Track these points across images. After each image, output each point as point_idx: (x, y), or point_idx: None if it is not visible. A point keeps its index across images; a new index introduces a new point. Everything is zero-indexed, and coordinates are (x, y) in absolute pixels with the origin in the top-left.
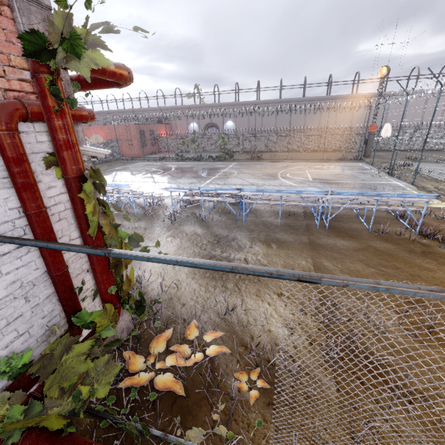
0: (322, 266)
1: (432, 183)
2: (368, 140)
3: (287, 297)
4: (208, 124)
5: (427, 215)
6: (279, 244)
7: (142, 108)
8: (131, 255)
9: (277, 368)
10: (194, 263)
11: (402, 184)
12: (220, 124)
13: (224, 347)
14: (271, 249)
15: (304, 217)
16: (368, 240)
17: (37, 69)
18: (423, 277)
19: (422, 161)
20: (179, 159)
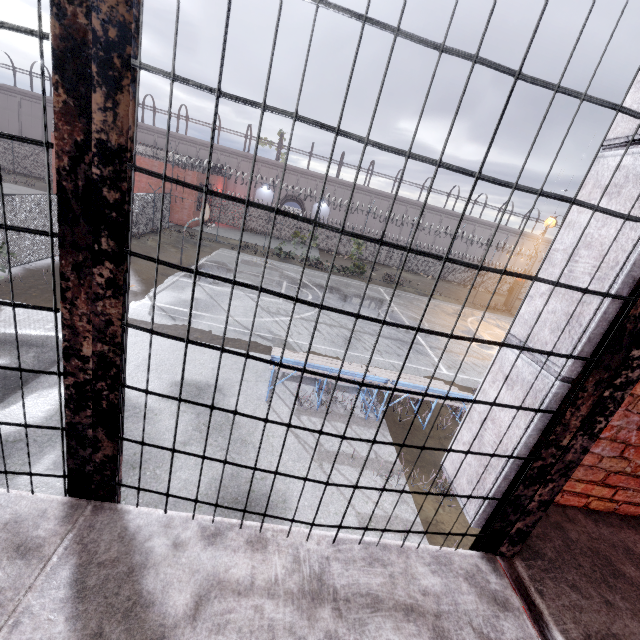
0: None
1: None
2: (515, 289)
3: None
4: (289, 196)
5: None
6: None
7: (181, 135)
8: None
9: None
10: None
11: None
12: (307, 202)
13: None
14: None
15: None
16: None
17: None
18: None
19: None
20: (281, 256)
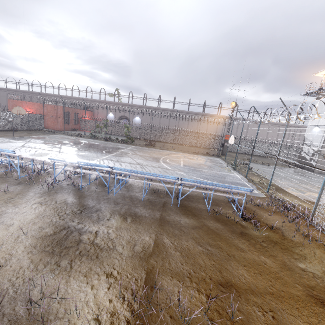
0: (161, 243)
1: (258, 178)
2: (224, 144)
3: (114, 279)
4: (122, 116)
5: (250, 201)
6: (134, 218)
7: (73, 97)
8: None
9: None
10: None
11: (240, 176)
12: (130, 118)
13: None
14: (125, 222)
15: (165, 195)
16: (206, 220)
17: None
18: (236, 257)
19: (254, 162)
20: (92, 137)
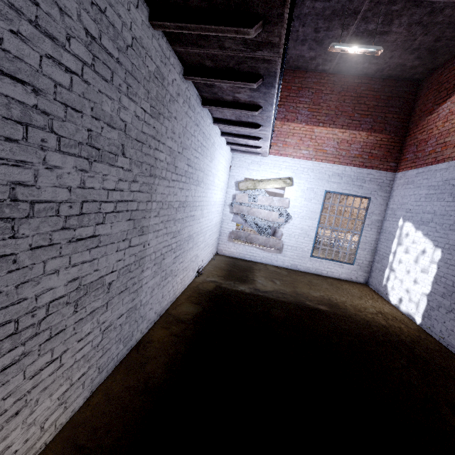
0: None
1: None
2: None
3: None
4: None
5: None
6: None
7: None
8: None
9: None
10: None
11: None
12: None
13: None
14: None
15: None
16: None
17: None
18: None
19: None
20: None
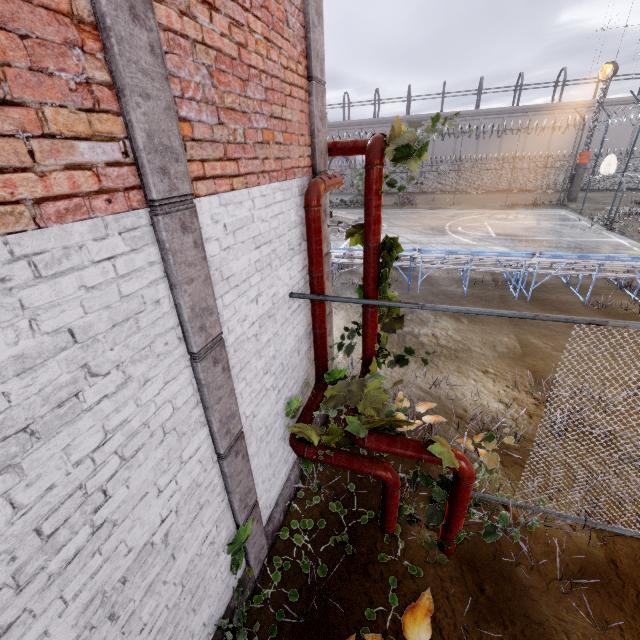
0: (529, 344)
1: None
2: (576, 175)
3: (494, 375)
4: None
5: None
6: (470, 318)
7: None
8: (443, 308)
9: (499, 436)
10: (501, 313)
11: (627, 242)
12: None
13: (440, 416)
14: (462, 324)
15: (496, 286)
16: (584, 315)
17: (375, 162)
18: None
19: None
20: None
